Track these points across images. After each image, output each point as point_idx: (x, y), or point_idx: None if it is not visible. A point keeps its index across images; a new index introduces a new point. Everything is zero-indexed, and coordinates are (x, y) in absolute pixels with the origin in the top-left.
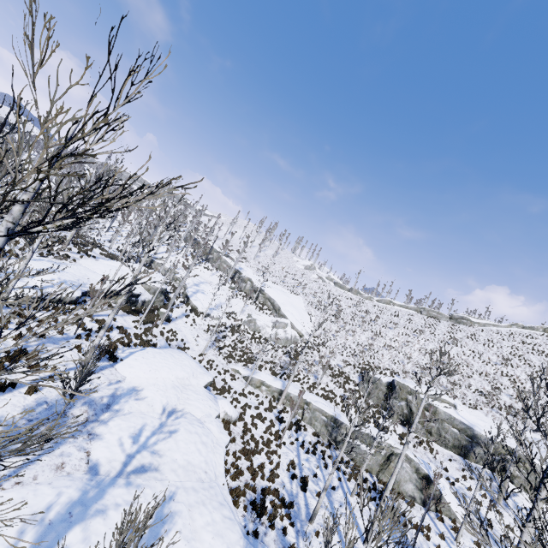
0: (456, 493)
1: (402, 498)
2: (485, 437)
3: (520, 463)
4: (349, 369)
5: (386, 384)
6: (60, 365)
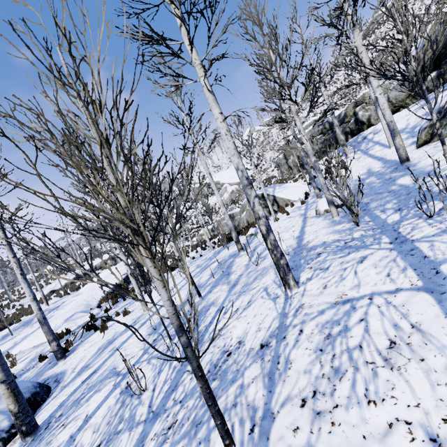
0: (309, 182)
1: (255, 223)
2: (338, 116)
3: (362, 105)
4: (274, 171)
5: (283, 156)
6: (44, 307)
